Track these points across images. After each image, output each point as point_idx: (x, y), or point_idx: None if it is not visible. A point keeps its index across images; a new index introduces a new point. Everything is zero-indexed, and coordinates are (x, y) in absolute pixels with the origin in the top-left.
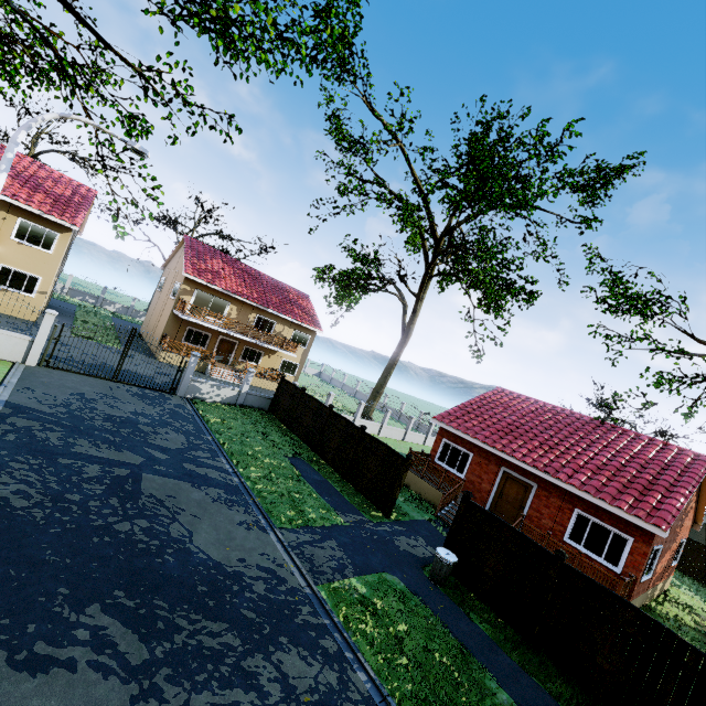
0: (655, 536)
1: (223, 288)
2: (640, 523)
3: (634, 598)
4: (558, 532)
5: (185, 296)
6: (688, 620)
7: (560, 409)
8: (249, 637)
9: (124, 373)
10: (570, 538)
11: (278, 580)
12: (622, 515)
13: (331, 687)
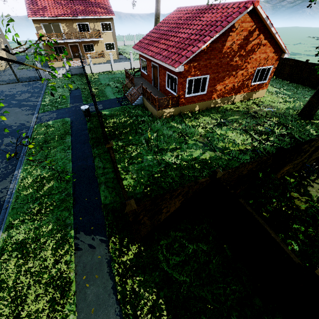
0: (184, 72)
1: (50, 16)
2: (171, 68)
3: (188, 104)
4: (165, 86)
5: (40, 30)
6: (244, 108)
7: (197, 7)
8: (1, 137)
9: (27, 78)
10: (167, 87)
11: (23, 125)
12: (168, 67)
13: (14, 142)
